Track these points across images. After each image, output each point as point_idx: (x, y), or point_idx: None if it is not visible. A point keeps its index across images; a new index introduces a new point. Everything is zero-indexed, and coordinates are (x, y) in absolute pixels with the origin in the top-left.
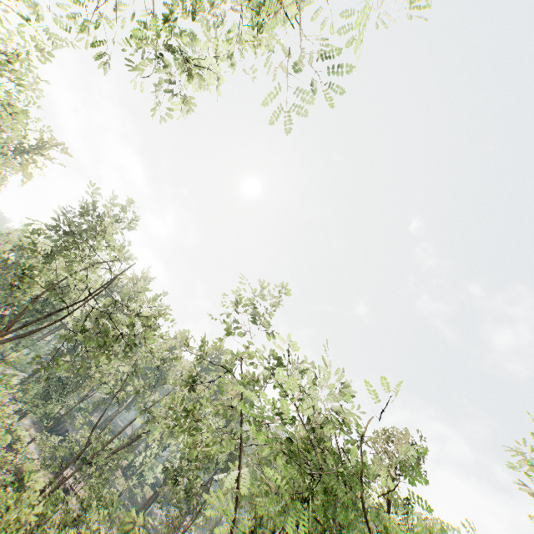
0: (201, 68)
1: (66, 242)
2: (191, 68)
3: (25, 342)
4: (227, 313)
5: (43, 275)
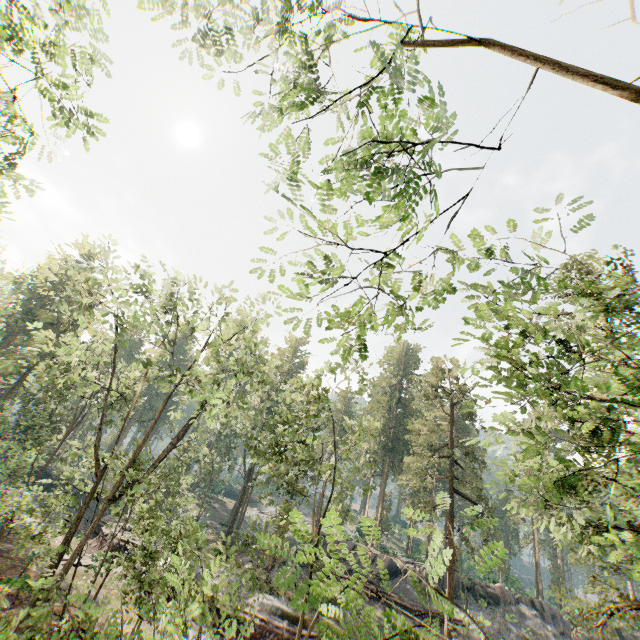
0: None
1: None
2: None
3: None
4: None
5: None
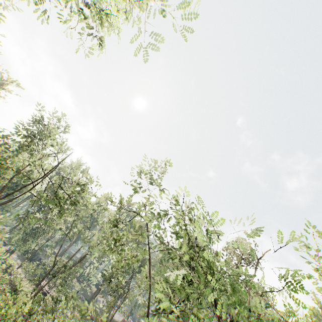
0: (108, 17)
1: (27, 142)
2: (101, 17)
3: (7, 208)
4: (134, 180)
5: (15, 164)
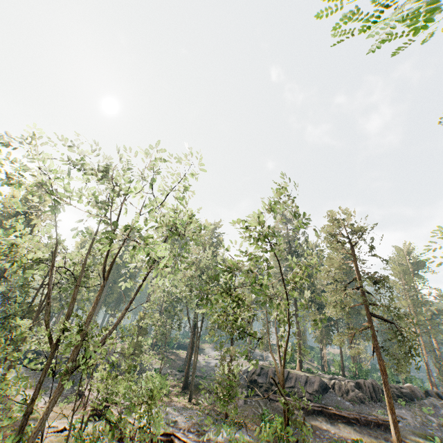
0: None
1: None
2: None
3: None
4: None
5: None
